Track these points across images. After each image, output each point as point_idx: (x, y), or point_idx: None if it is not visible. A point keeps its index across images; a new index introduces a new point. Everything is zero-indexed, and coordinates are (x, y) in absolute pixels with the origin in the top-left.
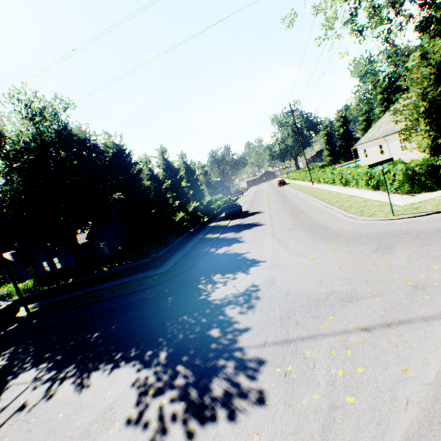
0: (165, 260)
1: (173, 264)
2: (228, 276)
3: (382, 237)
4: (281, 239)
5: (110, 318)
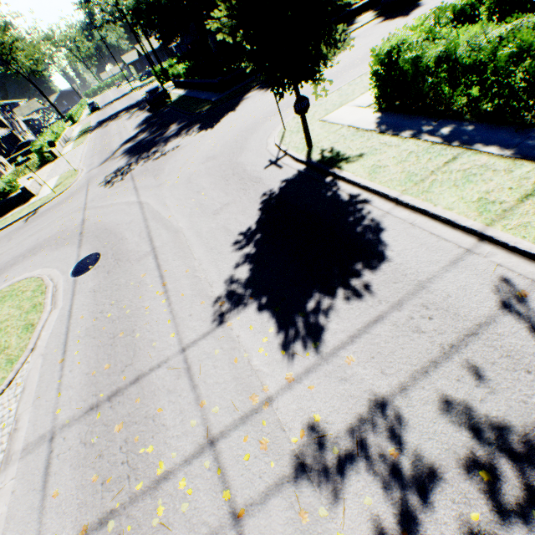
0: (234, 85)
1: (226, 94)
2: (194, 131)
3: (232, 150)
4: (259, 108)
5: (161, 131)
